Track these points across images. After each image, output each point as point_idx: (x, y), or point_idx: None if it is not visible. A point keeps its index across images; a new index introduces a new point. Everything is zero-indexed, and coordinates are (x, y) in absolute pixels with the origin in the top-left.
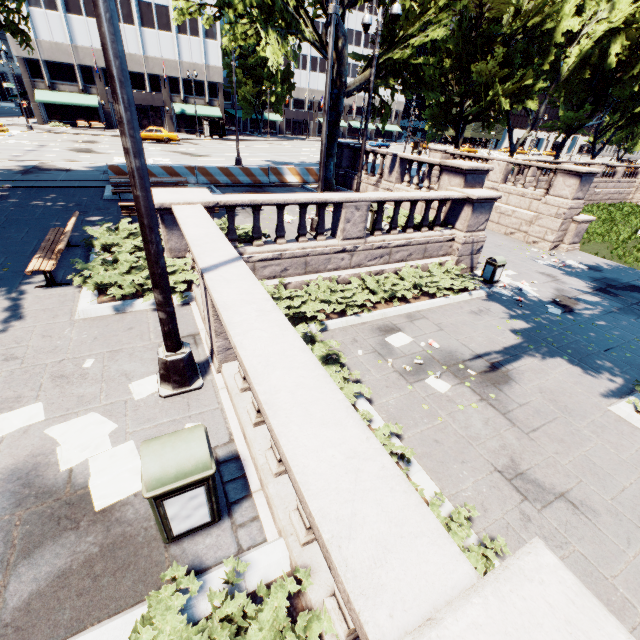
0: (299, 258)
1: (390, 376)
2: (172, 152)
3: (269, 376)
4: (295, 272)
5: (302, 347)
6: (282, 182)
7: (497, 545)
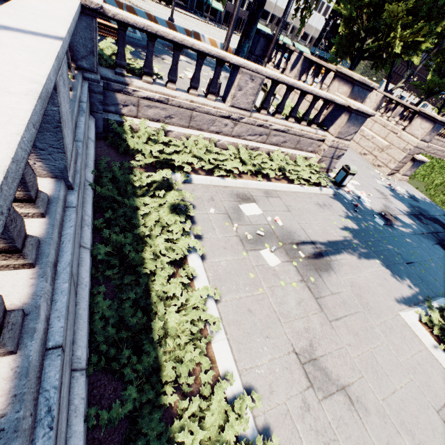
0: (185, 109)
1: (231, 239)
2: None
3: None
4: (179, 122)
5: None
6: None
7: None
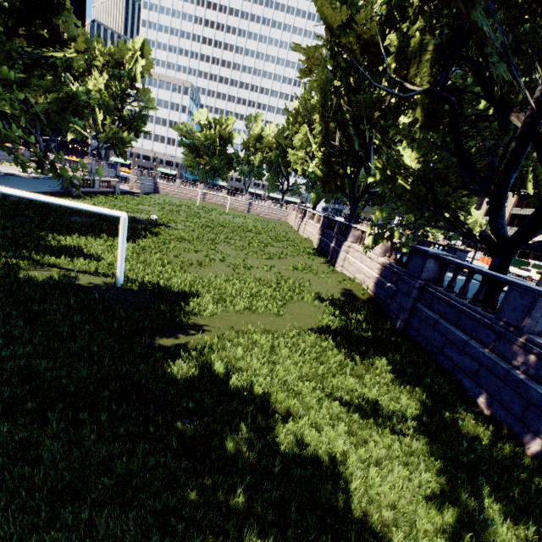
0: None
1: None
2: None
3: None
4: None
5: None
6: None
7: None
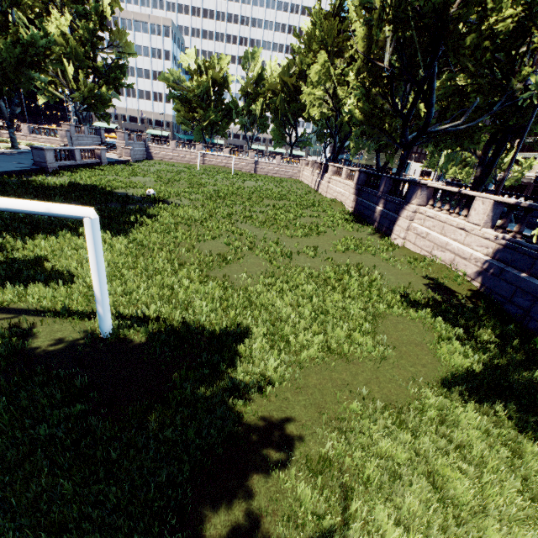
0: None
1: None
2: None
3: None
4: None
5: None
6: None
7: None
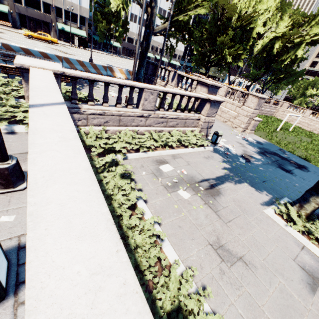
0: (116, 116)
1: (159, 188)
2: (52, 48)
3: (46, 189)
4: (113, 124)
5: (86, 167)
6: (114, 76)
7: (206, 292)
